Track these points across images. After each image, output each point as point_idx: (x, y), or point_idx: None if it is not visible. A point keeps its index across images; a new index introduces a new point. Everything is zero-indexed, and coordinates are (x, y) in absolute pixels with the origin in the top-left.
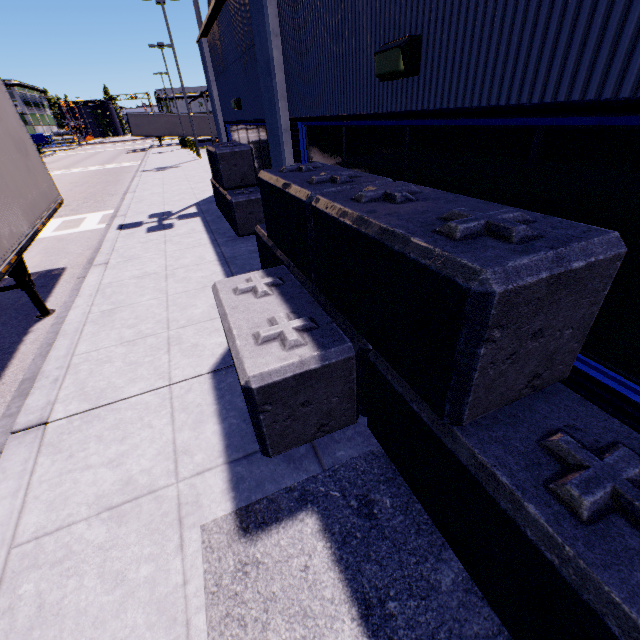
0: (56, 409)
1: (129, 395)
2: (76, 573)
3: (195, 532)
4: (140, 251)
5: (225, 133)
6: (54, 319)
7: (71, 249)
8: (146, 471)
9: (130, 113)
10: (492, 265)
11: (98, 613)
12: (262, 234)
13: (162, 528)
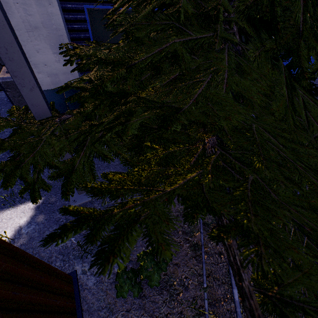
0: None
1: None
2: None
3: None
4: None
5: None
6: None
7: None
8: None
9: None
10: None
11: None
12: None
13: None
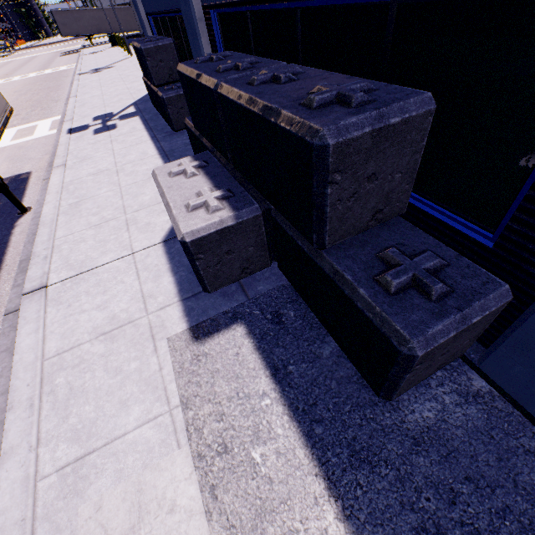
0: (51, 277)
1: (103, 263)
2: (89, 370)
3: (164, 342)
4: (91, 152)
5: (149, 26)
6: (32, 214)
7: (31, 155)
8: (125, 310)
9: (54, 10)
10: (329, 124)
11: (108, 389)
12: (190, 126)
13: (141, 342)
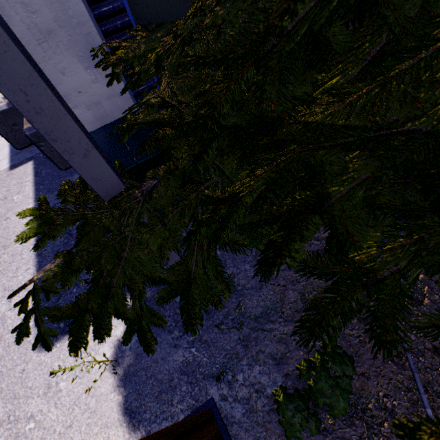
0: None
1: None
2: None
3: None
4: None
5: None
6: None
7: None
8: None
9: None
10: None
11: None
12: None
13: None
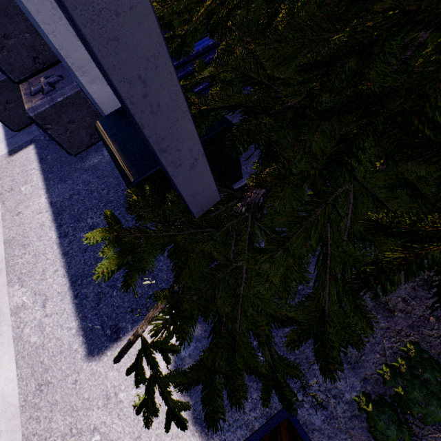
0: None
1: None
2: None
3: None
4: None
5: None
6: None
7: None
8: None
9: None
10: None
11: None
12: None
13: None
